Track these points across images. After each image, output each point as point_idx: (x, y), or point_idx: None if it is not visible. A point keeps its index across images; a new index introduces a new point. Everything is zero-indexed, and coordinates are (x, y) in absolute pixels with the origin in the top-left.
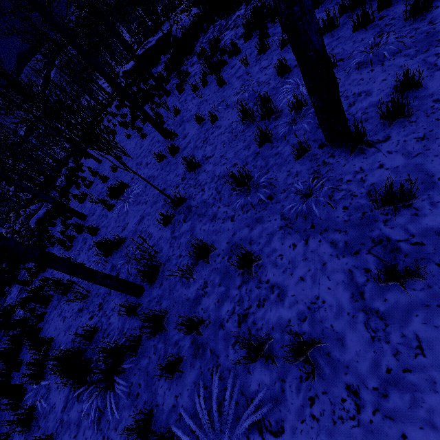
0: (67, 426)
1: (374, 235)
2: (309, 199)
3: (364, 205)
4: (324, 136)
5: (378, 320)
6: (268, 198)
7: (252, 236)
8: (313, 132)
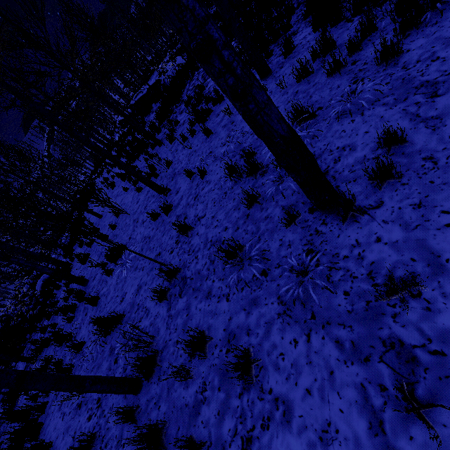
0: None
1: (384, 335)
2: (305, 277)
3: (367, 292)
4: (311, 202)
5: None
6: (262, 273)
7: (249, 324)
8: (301, 192)
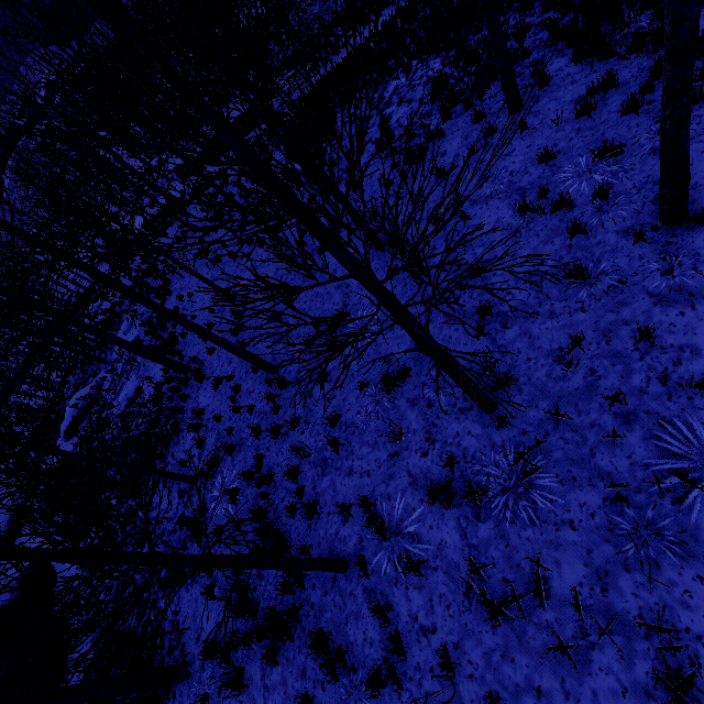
0: (484, 545)
1: None
2: (671, 275)
3: None
4: (662, 220)
5: None
6: (619, 283)
7: (624, 318)
8: (634, 218)
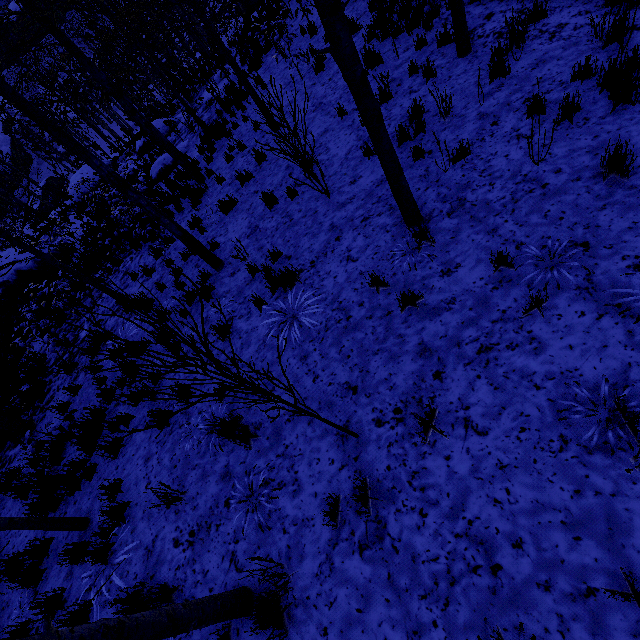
0: None
1: None
2: None
3: None
4: None
5: None
6: None
7: None
8: None
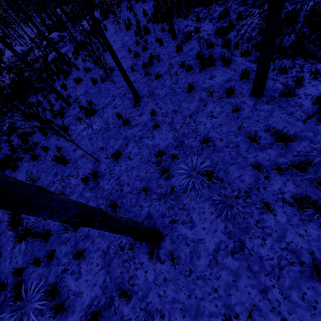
0: (4, 236)
1: (113, 294)
2: (121, 251)
3: (125, 280)
4: None
5: (84, 319)
6: None
7: (95, 240)
8: (160, 216)
